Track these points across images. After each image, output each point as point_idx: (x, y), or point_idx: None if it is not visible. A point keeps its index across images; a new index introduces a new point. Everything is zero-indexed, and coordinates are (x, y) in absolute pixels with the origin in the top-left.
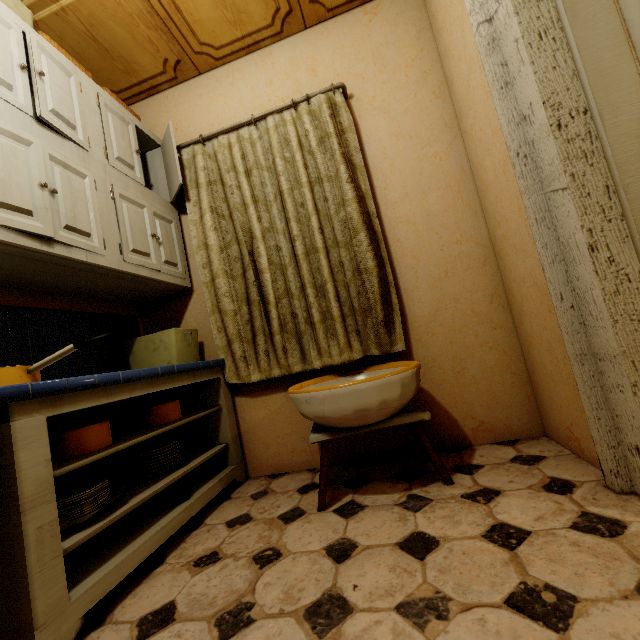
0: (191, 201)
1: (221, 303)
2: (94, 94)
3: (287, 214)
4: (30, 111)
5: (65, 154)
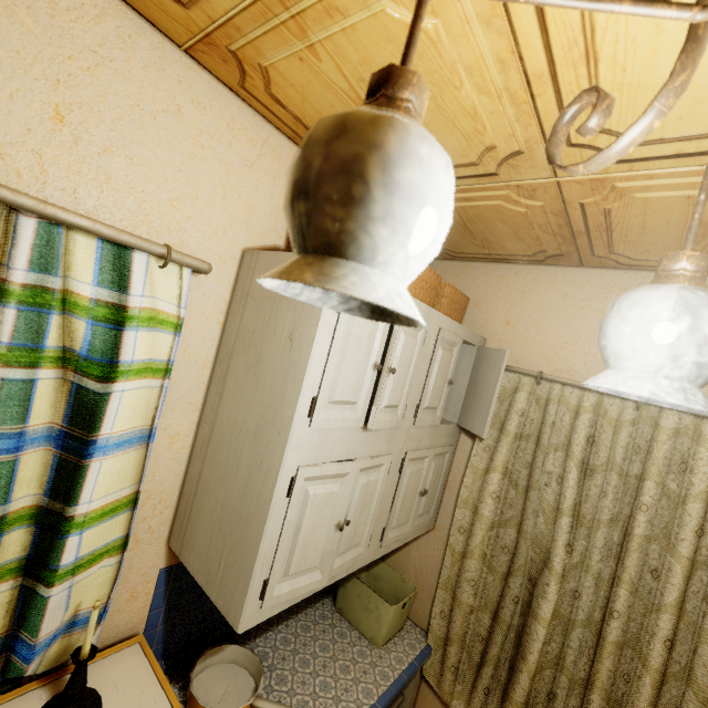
0: (483, 441)
1: (460, 589)
2: (435, 332)
3: (620, 571)
4: (362, 420)
5: (375, 448)
